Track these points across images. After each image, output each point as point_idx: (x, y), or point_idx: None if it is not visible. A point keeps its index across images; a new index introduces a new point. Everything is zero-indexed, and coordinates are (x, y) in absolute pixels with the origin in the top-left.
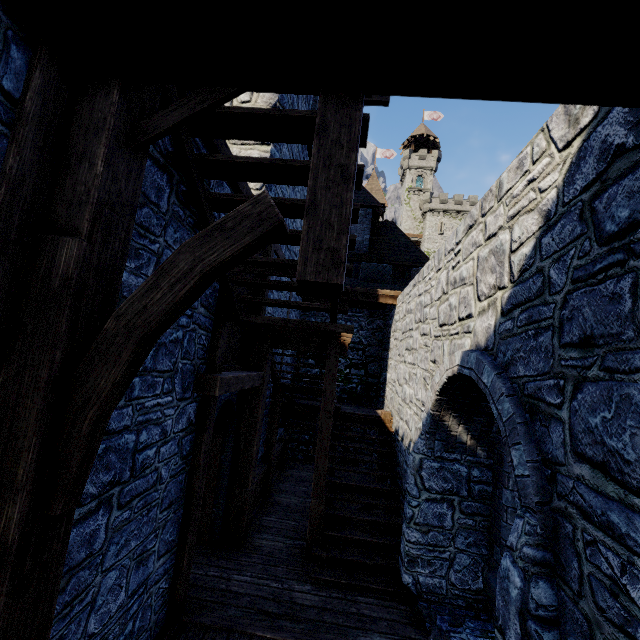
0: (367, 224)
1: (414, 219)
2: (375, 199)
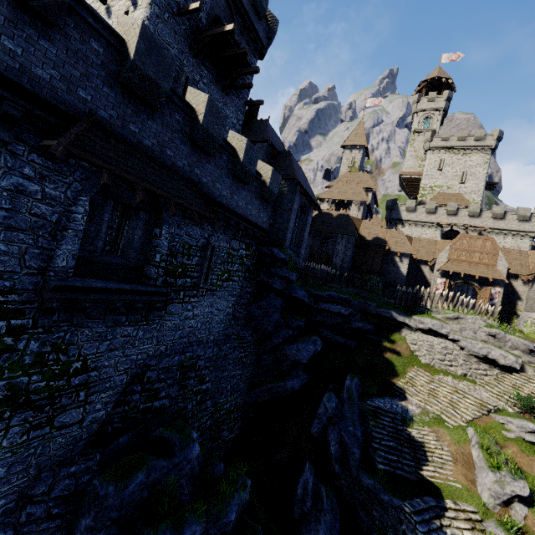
0: (262, 153)
1: (416, 158)
2: (268, 136)
